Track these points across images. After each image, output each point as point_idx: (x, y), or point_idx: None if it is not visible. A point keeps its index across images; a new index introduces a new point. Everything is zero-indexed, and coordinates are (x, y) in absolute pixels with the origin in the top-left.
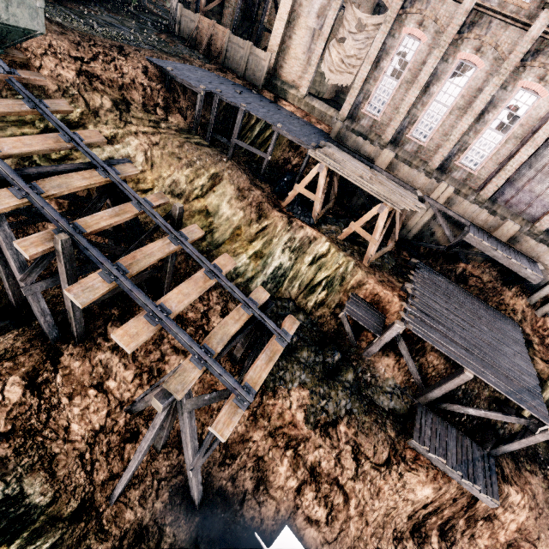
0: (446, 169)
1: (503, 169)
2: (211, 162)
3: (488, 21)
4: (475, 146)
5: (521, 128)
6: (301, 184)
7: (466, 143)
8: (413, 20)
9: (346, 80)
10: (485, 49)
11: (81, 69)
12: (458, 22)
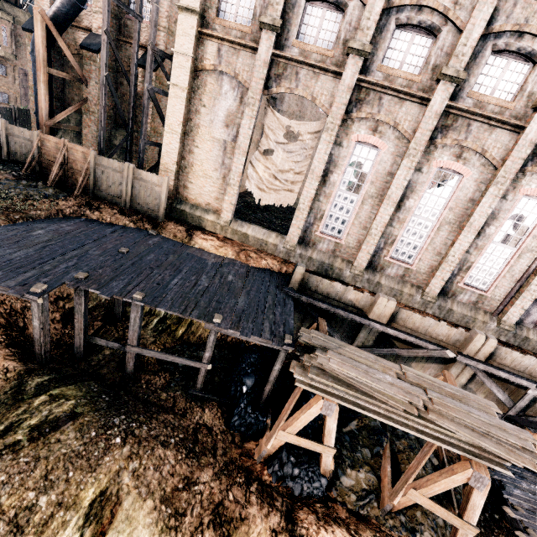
0: (448, 292)
1: (527, 289)
2: (82, 472)
3: (465, 124)
4: (479, 263)
5: (535, 239)
6: (290, 429)
7: (467, 261)
8: (362, 125)
9: (285, 199)
10: (467, 155)
11: None
12: (428, 127)
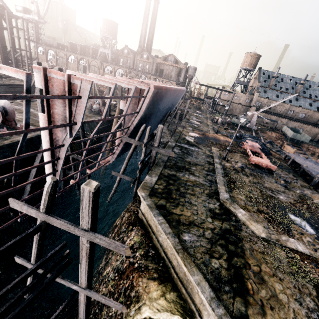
0: None
1: None
2: None
3: None
4: None
5: None
6: None
7: None
8: None
9: None
10: None
11: (307, 148)
12: None
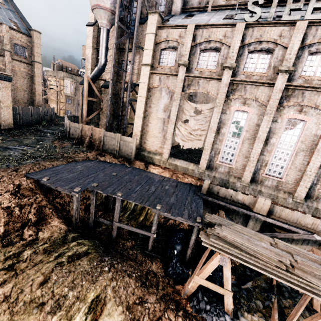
0: (312, 196)
1: None
2: (88, 283)
3: (300, 93)
4: None
5: None
6: (201, 275)
7: None
8: (237, 101)
9: (197, 144)
10: (306, 109)
11: None
12: (276, 97)
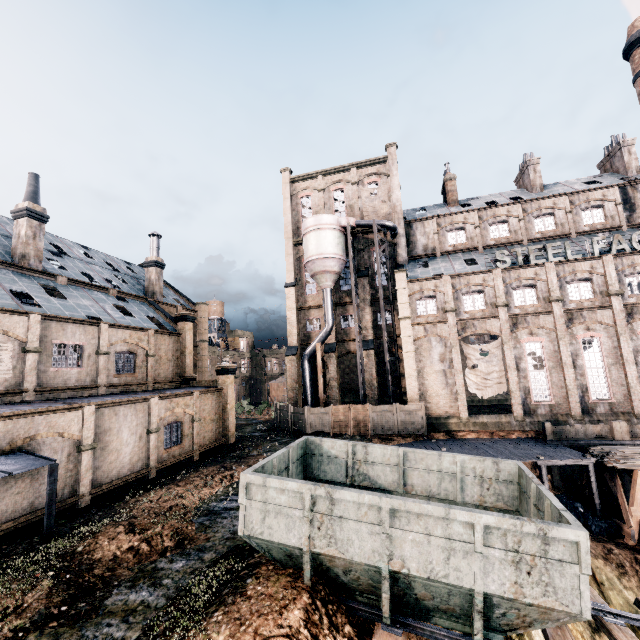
0: None
1: None
2: None
3: (579, 314)
4: None
5: None
6: (635, 503)
7: None
8: (523, 334)
9: (498, 389)
10: (592, 327)
11: None
12: (561, 322)
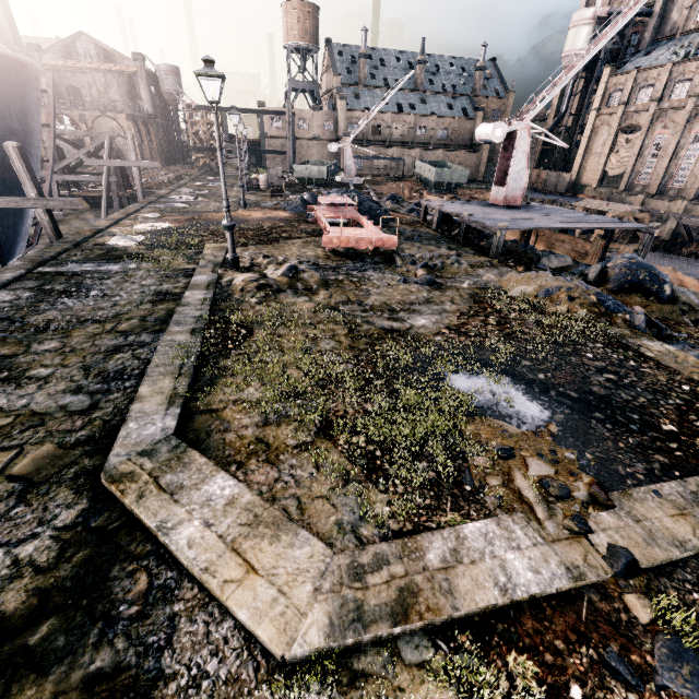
0: None
1: None
2: None
3: None
4: None
5: None
6: None
7: None
8: (659, 127)
9: (621, 170)
10: None
11: (471, 196)
12: (685, 118)
